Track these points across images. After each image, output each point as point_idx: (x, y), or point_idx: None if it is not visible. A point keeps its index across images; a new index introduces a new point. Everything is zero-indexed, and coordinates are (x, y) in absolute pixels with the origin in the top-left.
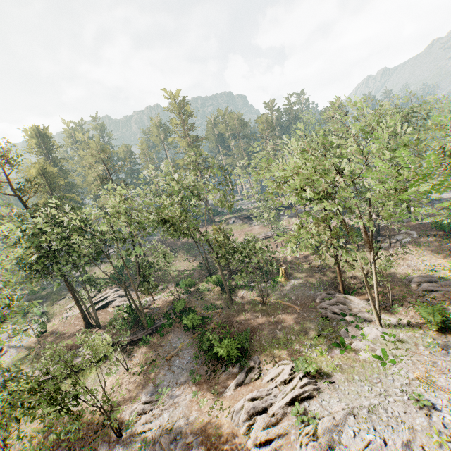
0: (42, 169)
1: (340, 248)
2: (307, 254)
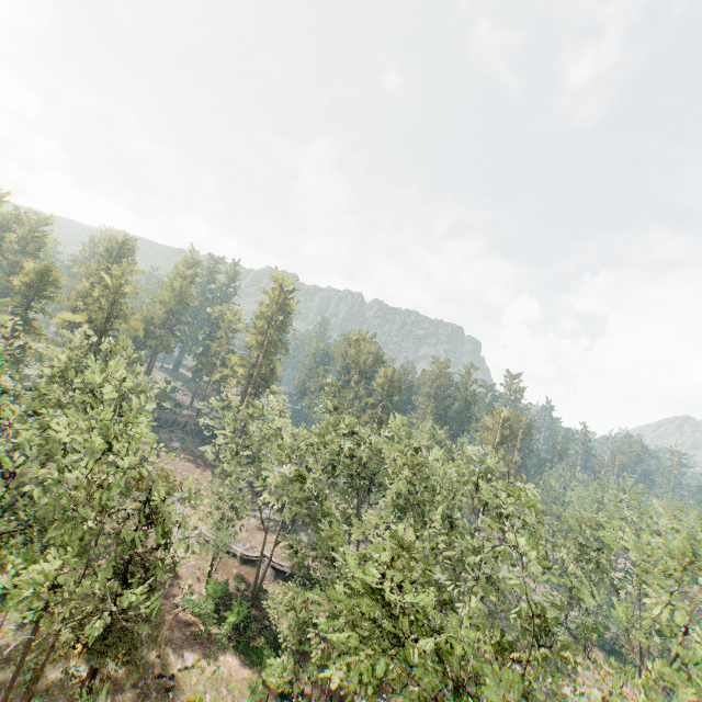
0: (48, 269)
1: (116, 663)
2: (201, 633)
